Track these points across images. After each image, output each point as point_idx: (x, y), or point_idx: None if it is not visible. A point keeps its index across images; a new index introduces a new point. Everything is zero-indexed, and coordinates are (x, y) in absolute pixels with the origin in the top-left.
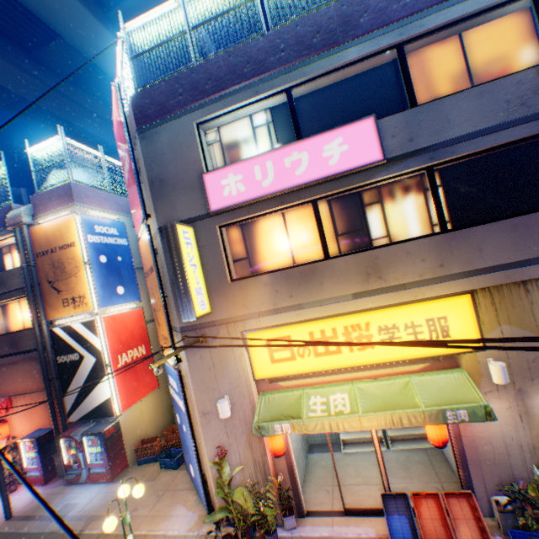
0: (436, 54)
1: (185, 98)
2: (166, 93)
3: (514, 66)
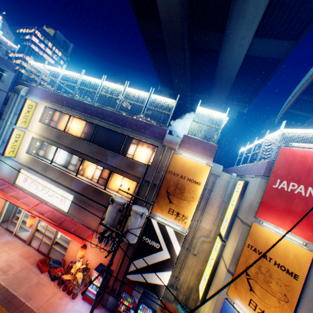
0: None
1: None
2: None
3: None
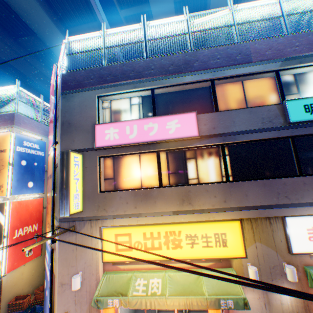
0: (230, 88)
1: (94, 81)
2: (84, 76)
3: (267, 101)
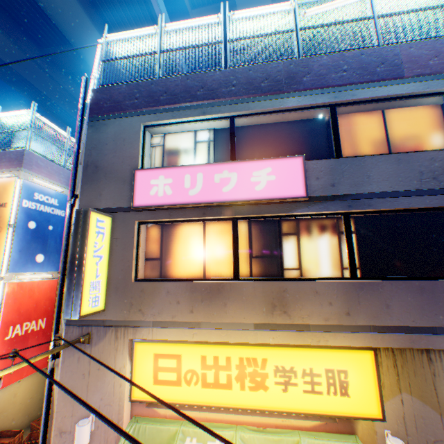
0: (362, 120)
1: (140, 102)
2: (124, 94)
3: (425, 145)
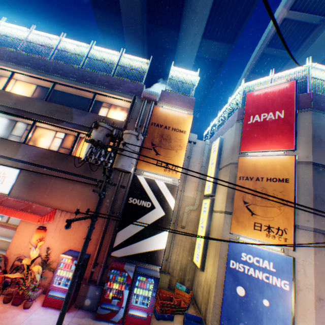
0: None
1: None
2: None
3: None
